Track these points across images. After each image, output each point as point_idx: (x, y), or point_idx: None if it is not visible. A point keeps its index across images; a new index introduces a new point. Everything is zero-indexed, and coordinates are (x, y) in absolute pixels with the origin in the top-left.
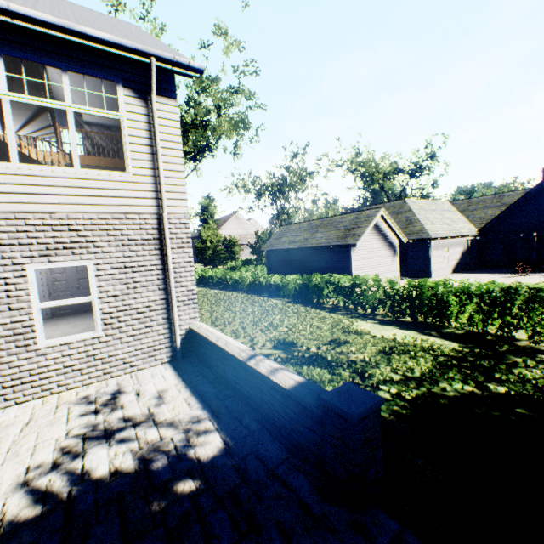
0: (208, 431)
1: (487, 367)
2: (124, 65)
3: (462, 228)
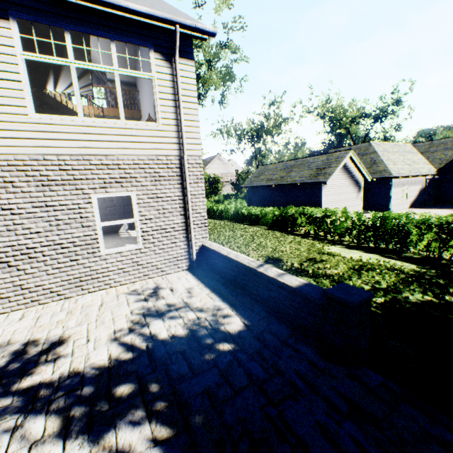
0: (230, 315)
1: (442, 284)
2: (154, 33)
3: (422, 168)
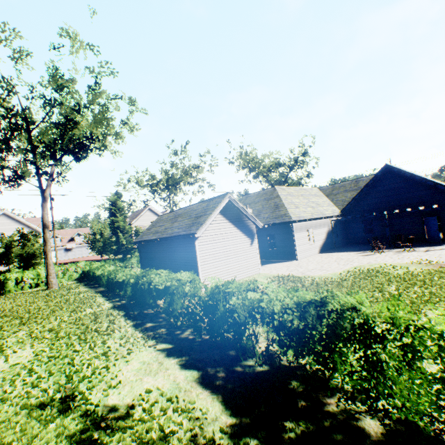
0: None
1: None
2: None
3: (326, 210)
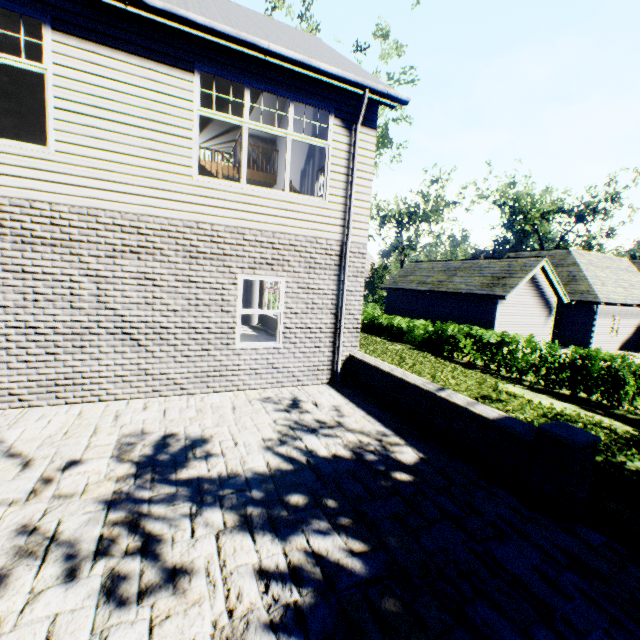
0: (399, 444)
1: None
2: (338, 96)
3: None
